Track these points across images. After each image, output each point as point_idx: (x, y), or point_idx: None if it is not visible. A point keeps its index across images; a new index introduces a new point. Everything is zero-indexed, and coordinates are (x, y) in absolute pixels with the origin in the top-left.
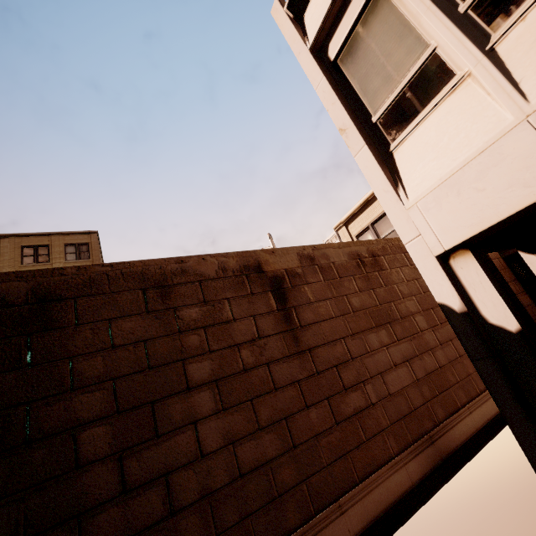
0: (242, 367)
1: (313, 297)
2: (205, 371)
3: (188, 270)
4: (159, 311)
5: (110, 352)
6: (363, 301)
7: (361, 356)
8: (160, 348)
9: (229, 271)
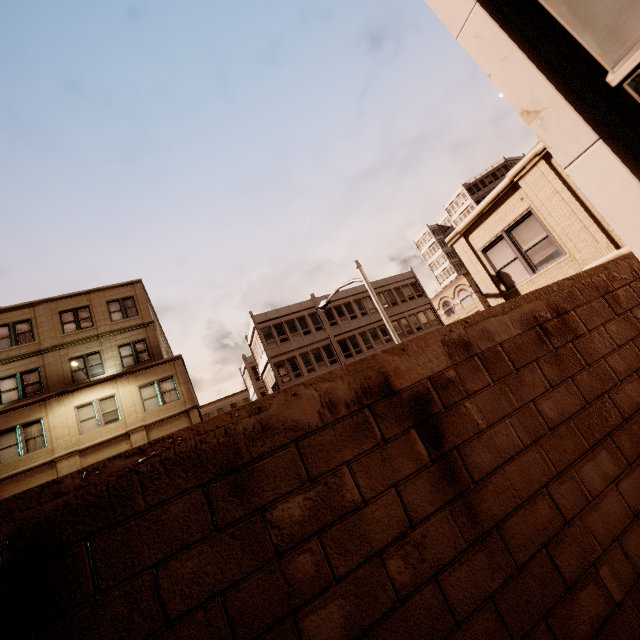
0: (394, 596)
1: (483, 420)
2: (334, 624)
3: (271, 423)
4: (237, 523)
5: (163, 635)
6: (560, 404)
7: (579, 513)
8: (250, 600)
9: (339, 407)
